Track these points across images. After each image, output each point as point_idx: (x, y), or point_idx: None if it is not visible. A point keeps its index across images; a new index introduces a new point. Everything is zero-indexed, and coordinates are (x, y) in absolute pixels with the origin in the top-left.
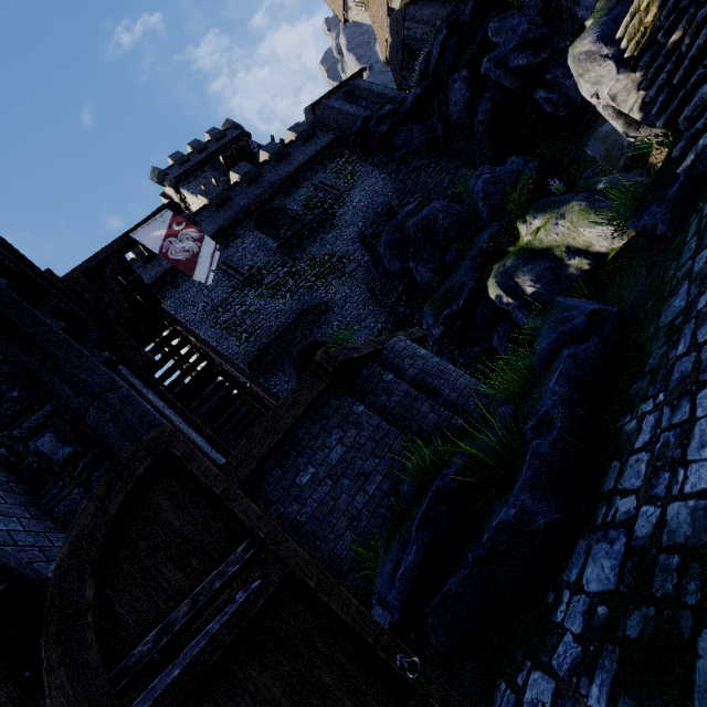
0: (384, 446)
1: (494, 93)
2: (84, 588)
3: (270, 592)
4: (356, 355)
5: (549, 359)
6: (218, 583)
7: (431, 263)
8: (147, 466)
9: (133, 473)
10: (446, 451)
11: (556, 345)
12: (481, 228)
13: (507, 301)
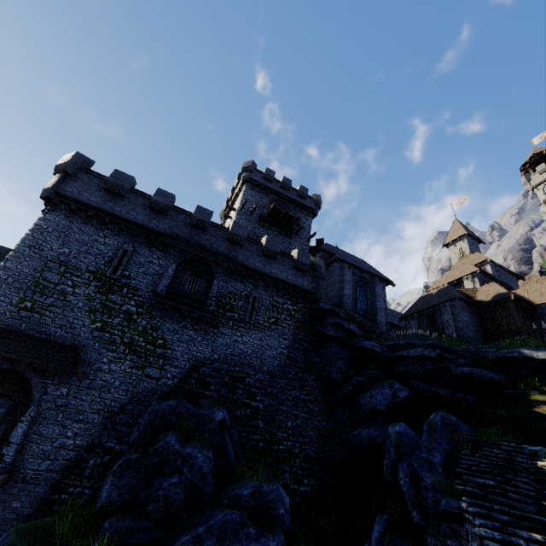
0: None
1: None
2: None
3: None
4: None
5: None
6: None
7: (118, 492)
8: None
9: None
10: None
11: None
12: None
13: None
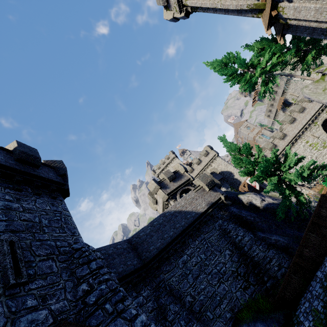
0: None
1: None
2: None
3: None
4: None
5: None
6: None
7: None
8: None
9: None
10: None
11: None
12: None
13: None
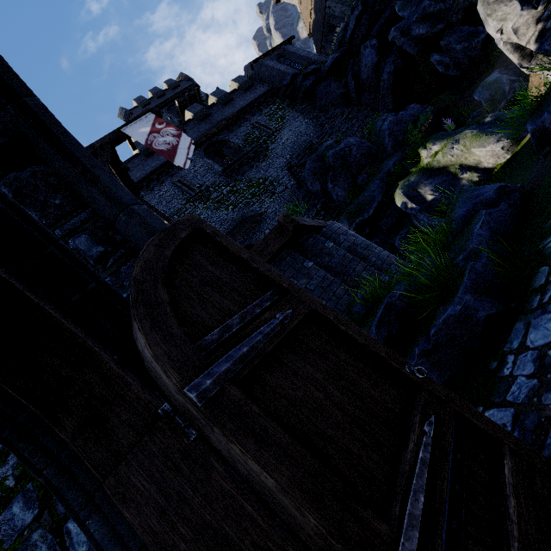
0: (330, 292)
1: (397, 58)
2: (159, 293)
3: (300, 318)
4: (307, 223)
5: (465, 223)
6: (257, 310)
7: (345, 185)
8: (187, 234)
9: (177, 236)
10: (382, 292)
11: (470, 212)
12: (386, 157)
13: (411, 206)
